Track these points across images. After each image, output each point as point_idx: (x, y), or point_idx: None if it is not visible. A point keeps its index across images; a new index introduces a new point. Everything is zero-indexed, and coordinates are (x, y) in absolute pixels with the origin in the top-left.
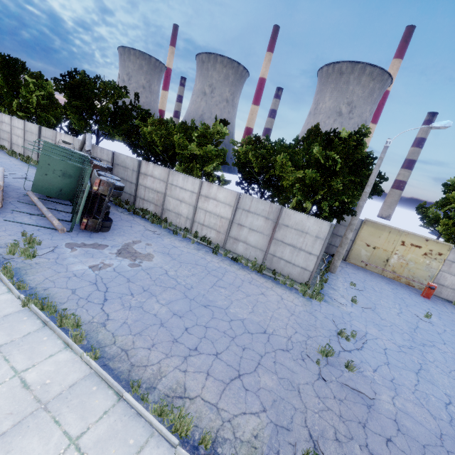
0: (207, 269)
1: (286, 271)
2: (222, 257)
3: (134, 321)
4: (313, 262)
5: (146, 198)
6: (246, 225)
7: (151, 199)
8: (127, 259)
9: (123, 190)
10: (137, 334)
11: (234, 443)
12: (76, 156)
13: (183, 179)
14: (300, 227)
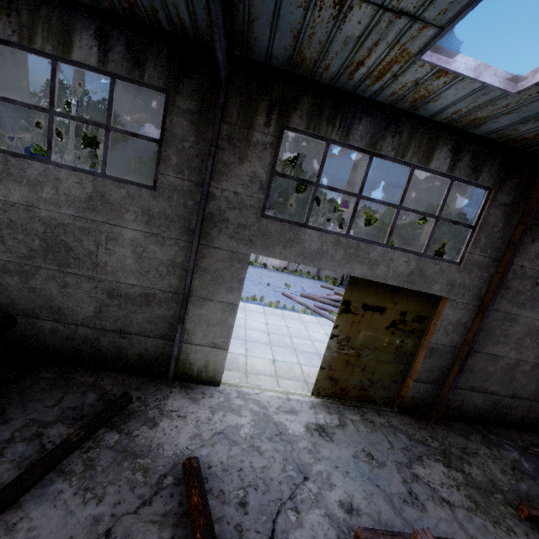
0: None
1: None
2: None
3: None
4: None
5: None
6: None
7: None
8: None
9: None
10: None
11: None
12: None
13: None
14: None
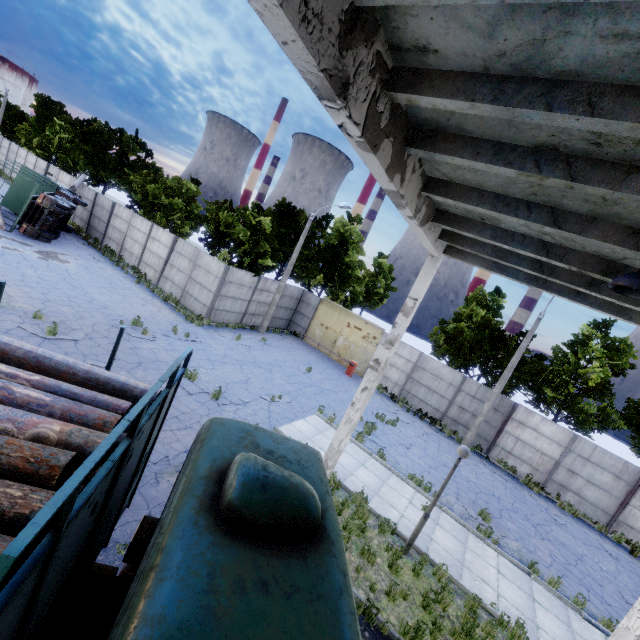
0: (111, 283)
1: (193, 307)
2: (142, 287)
3: (3, 267)
4: (211, 299)
5: (112, 238)
6: (176, 266)
7: (115, 238)
8: (42, 255)
9: (97, 229)
10: None
11: (4, 302)
12: (41, 179)
13: (141, 221)
14: (208, 267)
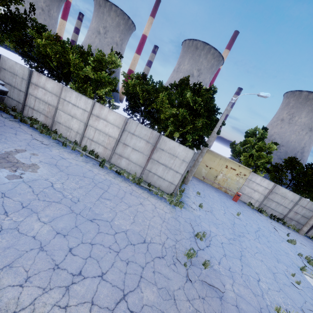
0: (94, 182)
1: (157, 183)
2: (107, 170)
3: (4, 249)
4: (178, 179)
5: (35, 108)
6: (130, 145)
7: (41, 110)
8: (5, 169)
9: (10, 96)
10: (6, 267)
11: None
12: None
13: (76, 97)
14: (172, 151)
